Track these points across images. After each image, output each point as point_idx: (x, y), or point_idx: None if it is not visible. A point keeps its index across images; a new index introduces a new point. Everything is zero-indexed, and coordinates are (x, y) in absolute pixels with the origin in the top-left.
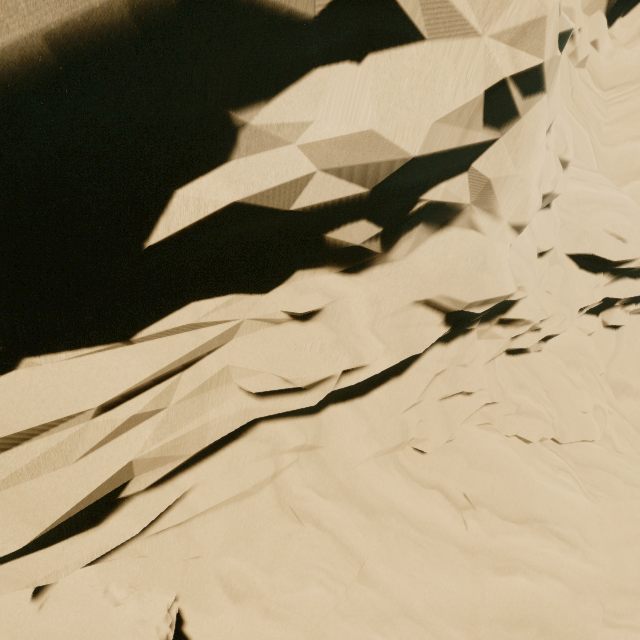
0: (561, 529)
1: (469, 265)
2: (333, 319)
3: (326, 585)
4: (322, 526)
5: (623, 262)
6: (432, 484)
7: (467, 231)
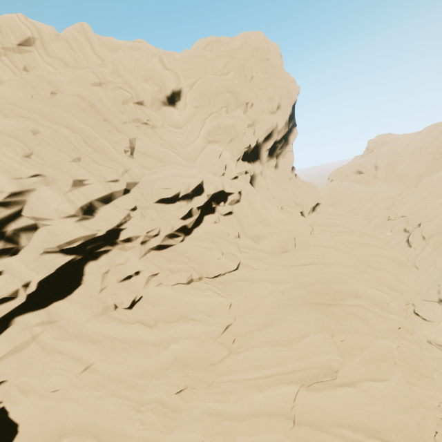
0: (194, 316)
1: (48, 236)
2: (10, 271)
3: (61, 374)
4: (62, 352)
5: (178, 195)
6: (136, 321)
7: (46, 227)
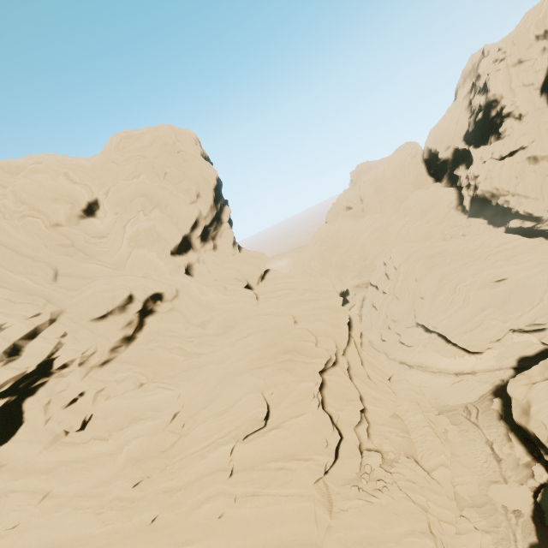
0: (143, 416)
1: None
2: None
3: (19, 510)
4: (16, 491)
5: (107, 309)
6: (90, 439)
7: None
